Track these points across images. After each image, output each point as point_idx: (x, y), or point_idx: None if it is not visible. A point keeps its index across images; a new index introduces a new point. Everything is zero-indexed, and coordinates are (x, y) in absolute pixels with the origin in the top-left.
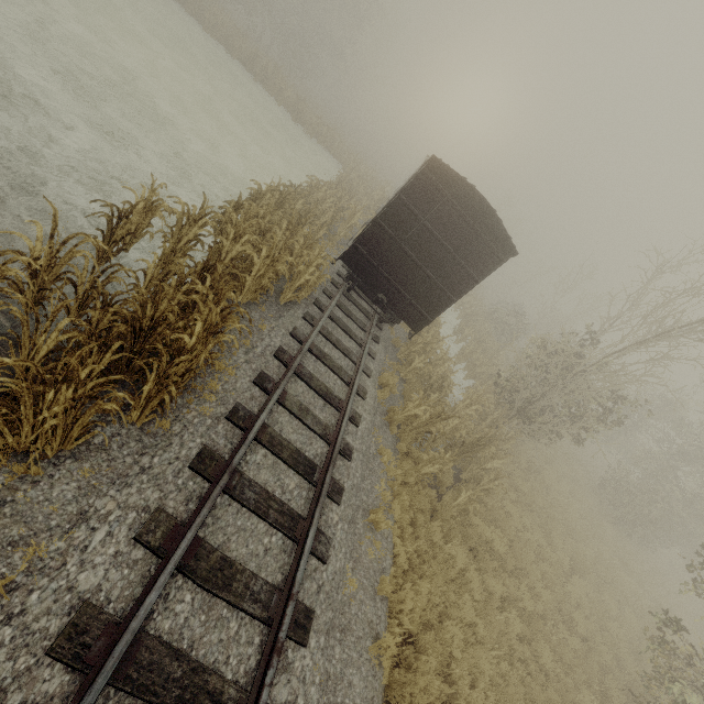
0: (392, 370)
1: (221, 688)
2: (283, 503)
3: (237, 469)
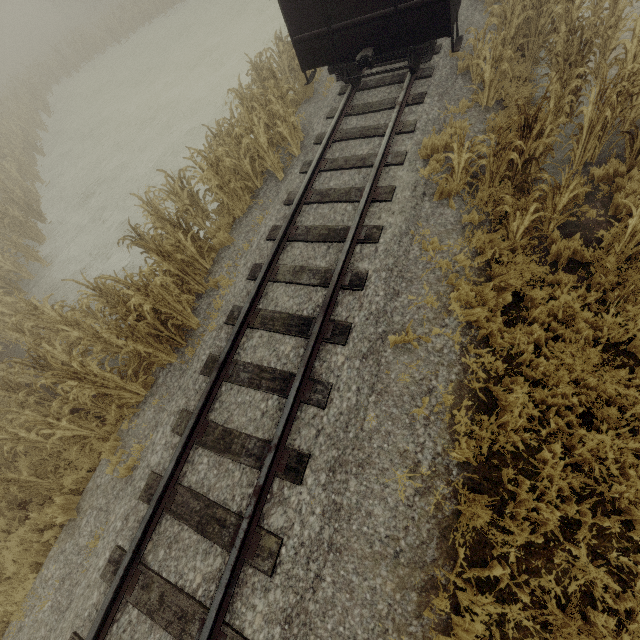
0: (460, 115)
1: (225, 517)
2: (275, 370)
3: (233, 360)
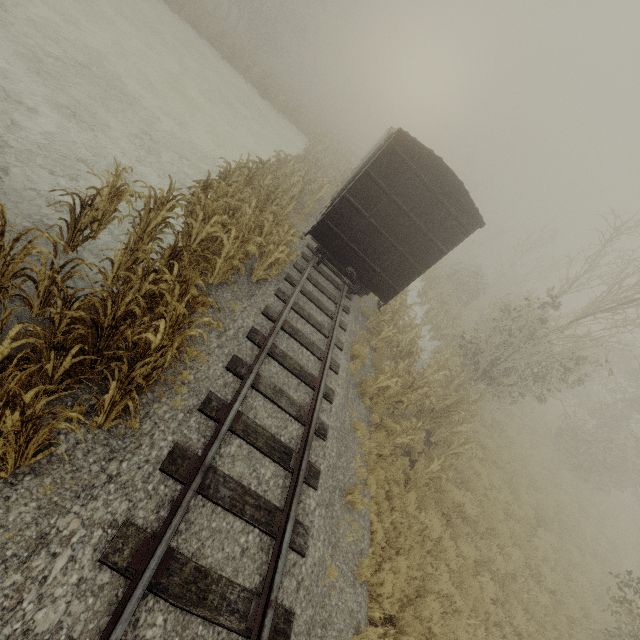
0: (362, 339)
1: None
2: (259, 496)
3: (210, 465)
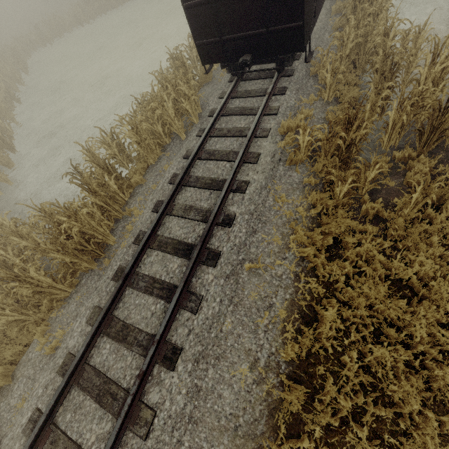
0: (309, 105)
1: (117, 391)
2: (164, 282)
3: (135, 272)
